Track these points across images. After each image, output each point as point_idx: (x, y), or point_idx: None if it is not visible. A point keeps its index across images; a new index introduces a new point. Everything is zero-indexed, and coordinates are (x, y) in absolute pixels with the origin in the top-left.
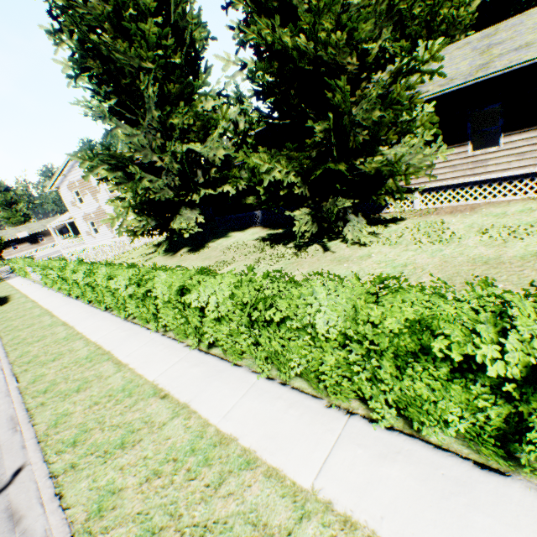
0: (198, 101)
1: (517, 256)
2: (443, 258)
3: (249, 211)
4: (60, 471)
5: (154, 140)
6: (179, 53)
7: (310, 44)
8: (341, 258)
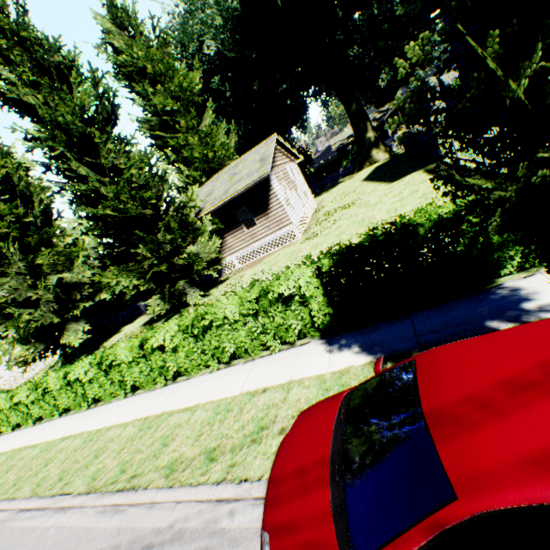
0: (58, 241)
1: None
2: None
3: (134, 304)
4: (10, 495)
5: (25, 281)
6: (31, 214)
7: (115, 213)
8: None
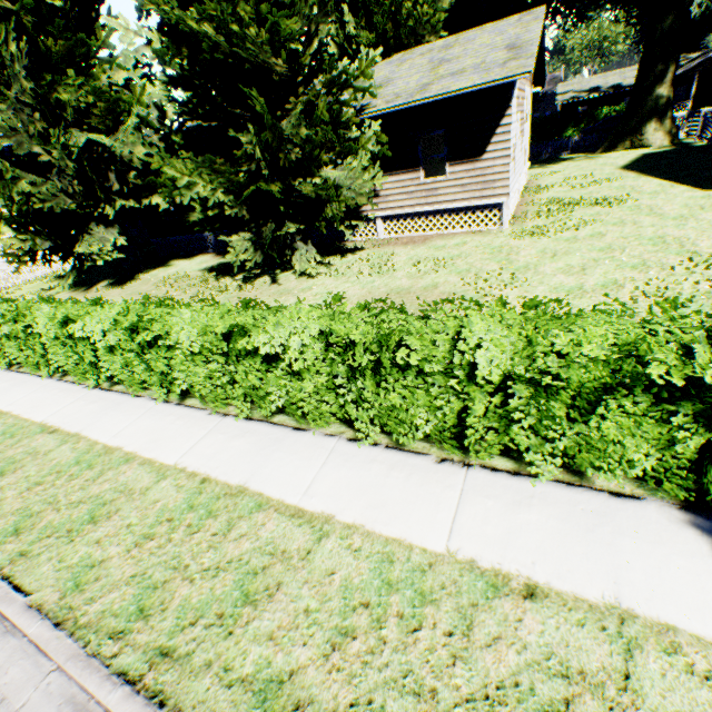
0: (100, 70)
1: (423, 287)
2: (371, 289)
3: (197, 232)
4: None
5: (32, 123)
6: None
7: (220, 36)
8: (284, 290)
